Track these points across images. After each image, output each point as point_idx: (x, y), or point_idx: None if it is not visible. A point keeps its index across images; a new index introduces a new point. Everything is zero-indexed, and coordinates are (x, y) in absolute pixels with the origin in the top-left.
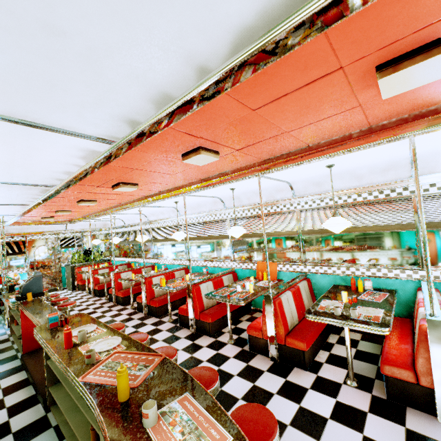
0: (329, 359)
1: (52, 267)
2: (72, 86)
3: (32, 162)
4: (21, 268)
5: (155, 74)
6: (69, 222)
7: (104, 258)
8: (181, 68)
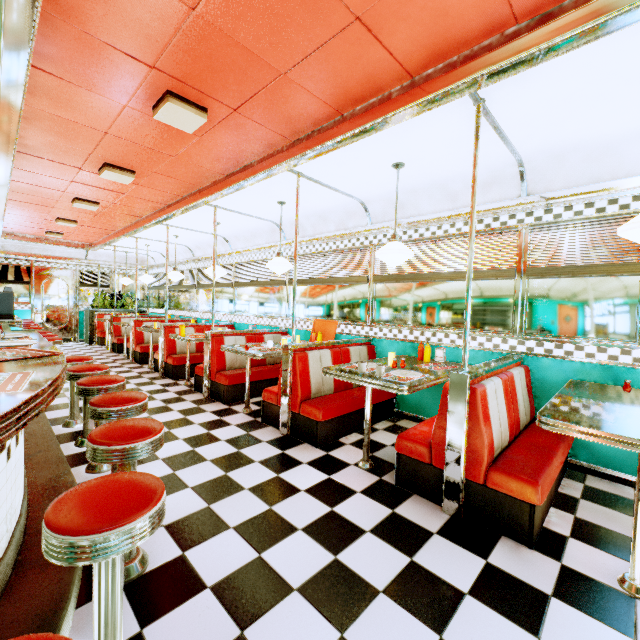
0: (357, 442)
1: (66, 308)
2: None
3: None
4: (23, 303)
5: None
6: (88, 247)
7: (139, 309)
8: None
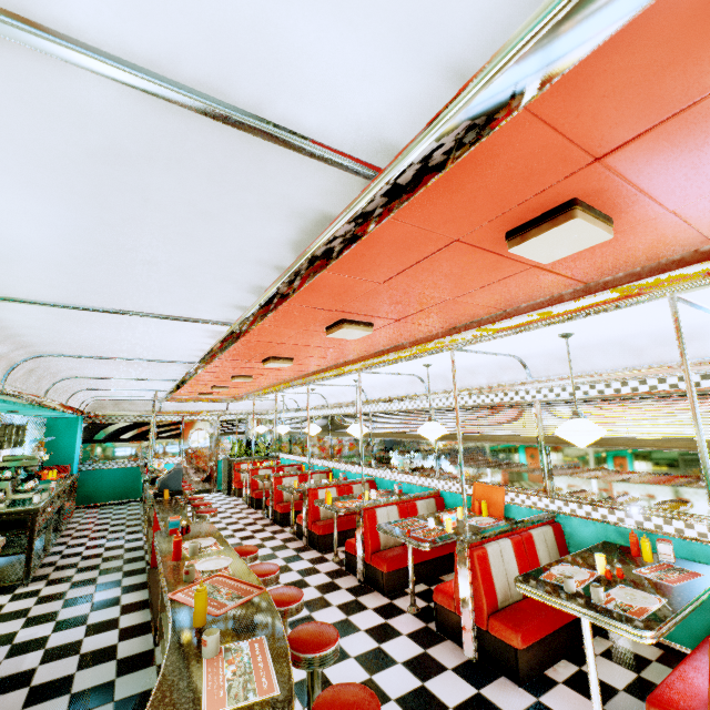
0: (572, 678)
1: (208, 459)
2: (174, 289)
3: (165, 342)
4: (174, 456)
5: (238, 275)
6: (230, 400)
7: (271, 454)
8: (259, 269)
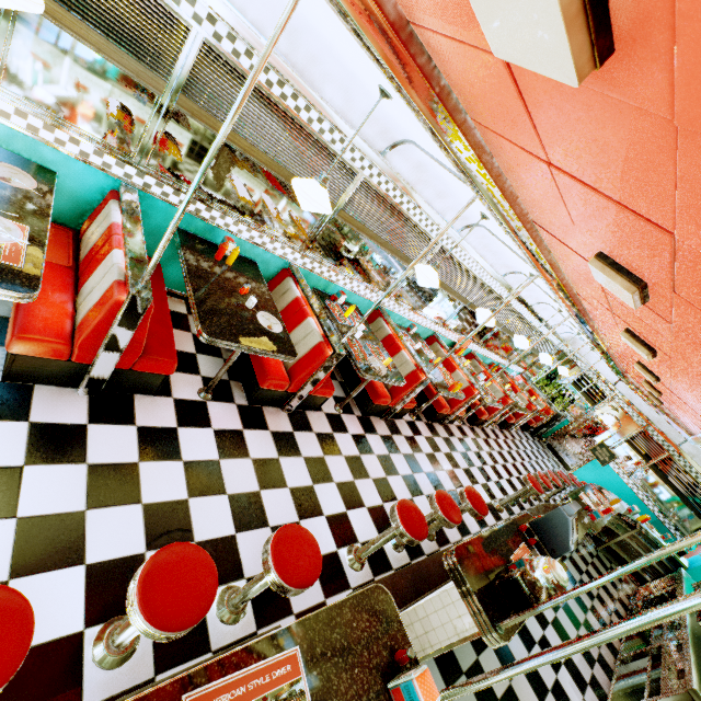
0: None
1: None
2: None
3: None
4: None
5: None
6: None
7: None
8: None
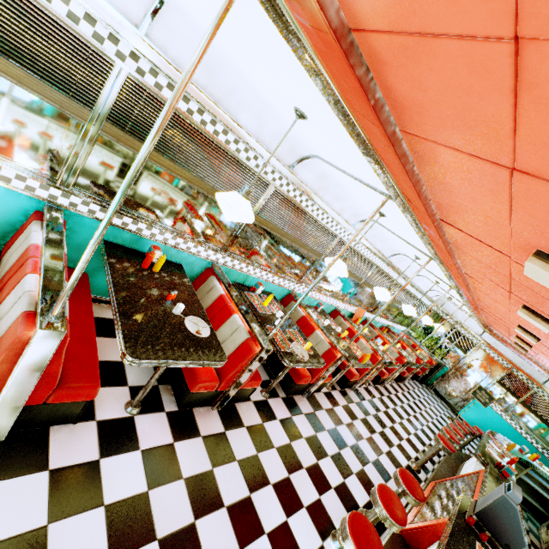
0: None
1: None
2: None
3: None
4: None
5: None
6: None
7: None
8: None
